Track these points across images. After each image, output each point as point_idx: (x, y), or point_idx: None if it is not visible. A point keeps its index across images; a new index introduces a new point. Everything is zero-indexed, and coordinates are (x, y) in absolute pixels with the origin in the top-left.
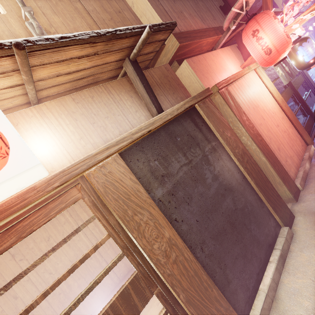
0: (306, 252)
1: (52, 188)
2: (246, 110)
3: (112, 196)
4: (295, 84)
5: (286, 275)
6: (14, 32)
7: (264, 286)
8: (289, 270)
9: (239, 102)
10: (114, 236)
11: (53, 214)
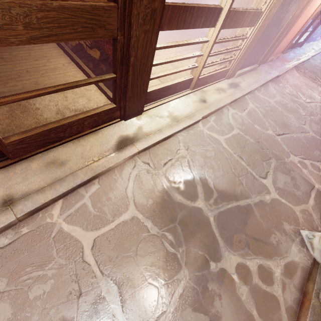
0: (257, 74)
1: None
2: None
3: None
4: (320, 15)
5: (248, 74)
6: None
7: (244, 70)
8: (250, 74)
9: None
10: None
11: None
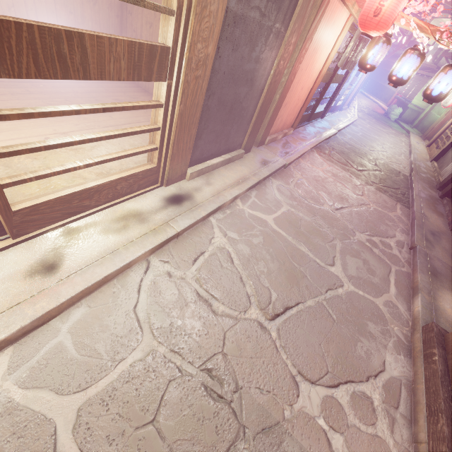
0: (243, 167)
1: None
2: (312, 41)
3: None
4: (335, 78)
5: (224, 169)
6: None
7: (210, 162)
8: (227, 168)
9: (319, 25)
10: None
11: None
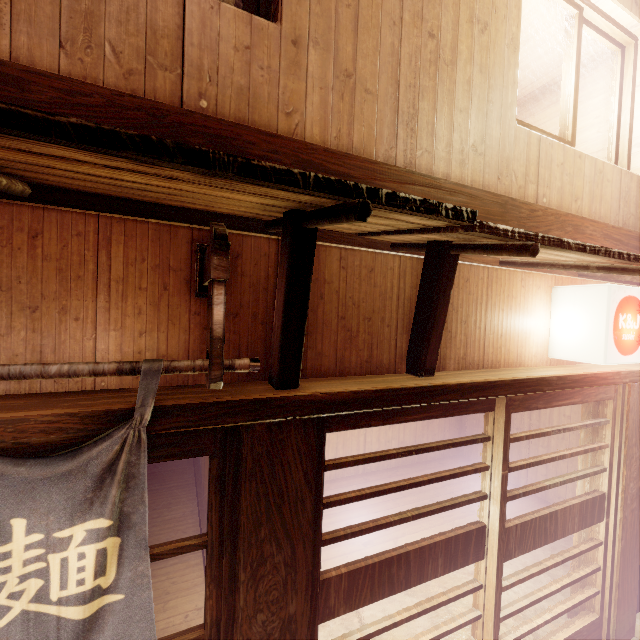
0: None
1: (624, 381)
2: None
3: (633, 416)
4: None
5: None
6: (637, 200)
7: None
8: None
9: None
10: (611, 449)
11: (598, 398)
